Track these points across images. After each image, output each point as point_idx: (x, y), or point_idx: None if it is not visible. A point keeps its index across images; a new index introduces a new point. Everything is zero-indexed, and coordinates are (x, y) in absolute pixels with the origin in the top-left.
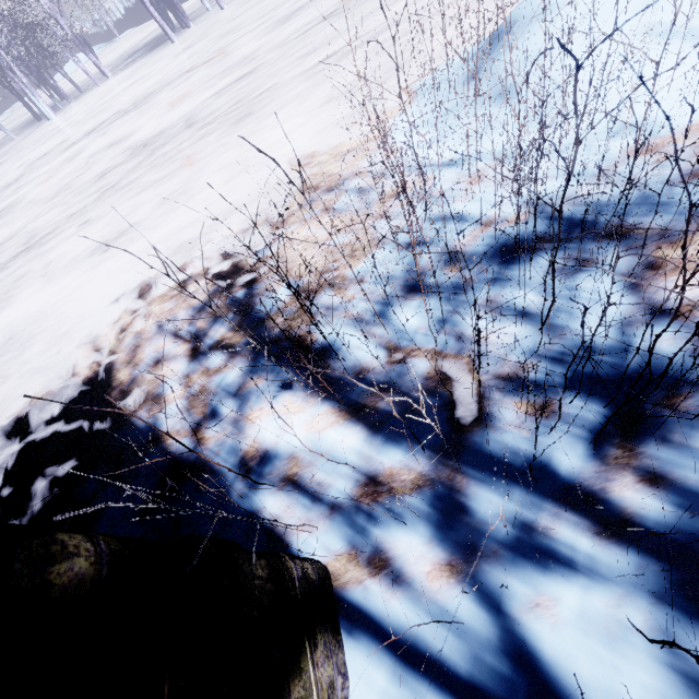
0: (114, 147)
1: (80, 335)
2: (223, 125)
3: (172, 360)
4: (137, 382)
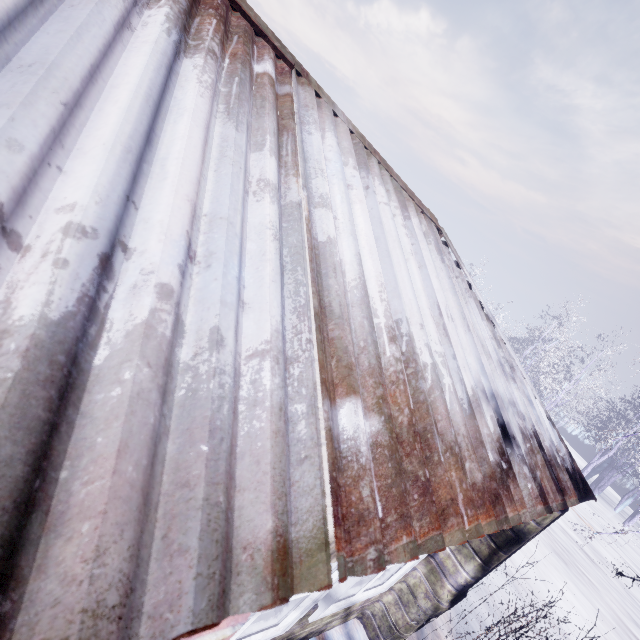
0: None
1: None
2: (547, 538)
3: None
4: None
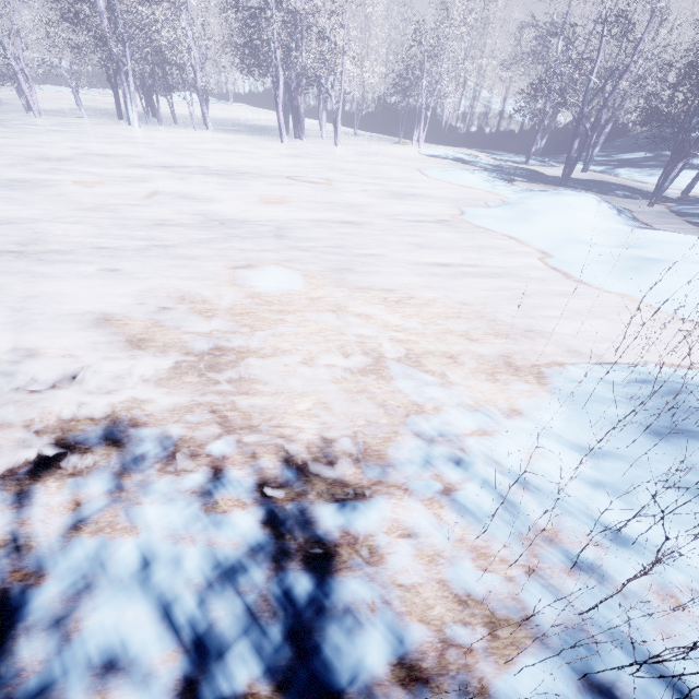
0: (186, 200)
1: (6, 470)
2: (317, 260)
3: (137, 684)
4: (48, 698)
